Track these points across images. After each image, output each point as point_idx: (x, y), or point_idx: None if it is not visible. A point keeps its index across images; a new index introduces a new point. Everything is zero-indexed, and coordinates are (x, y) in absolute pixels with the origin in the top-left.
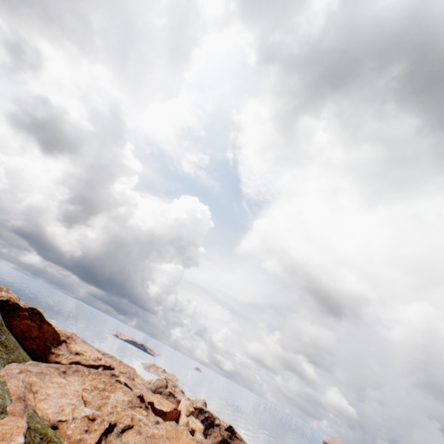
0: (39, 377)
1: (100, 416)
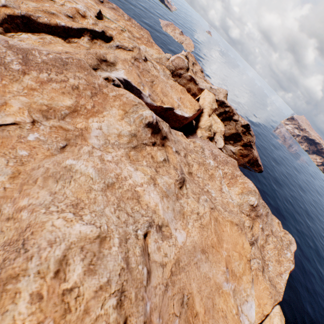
0: None
1: None
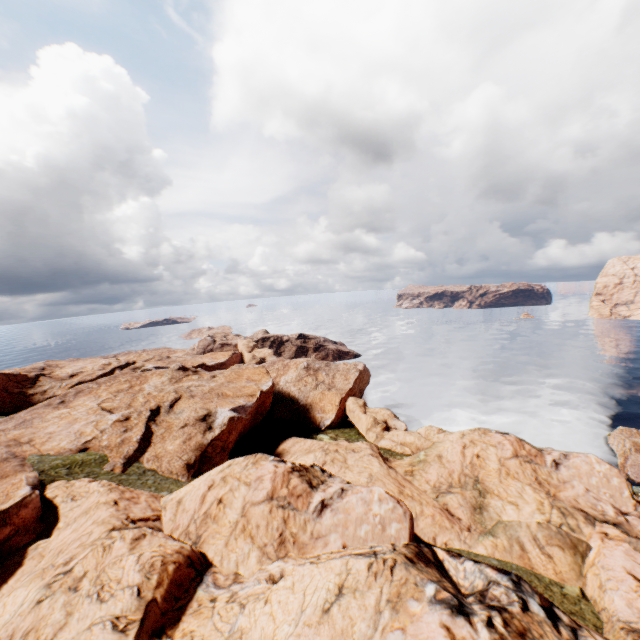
0: (23, 428)
1: (134, 412)
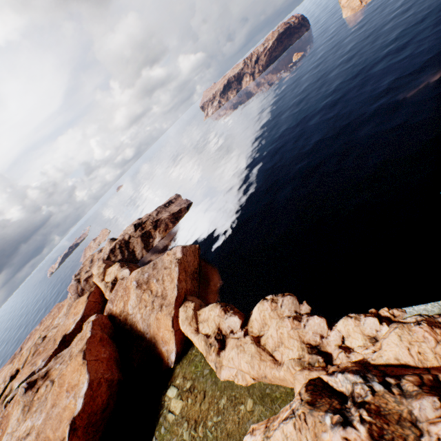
0: None
1: None
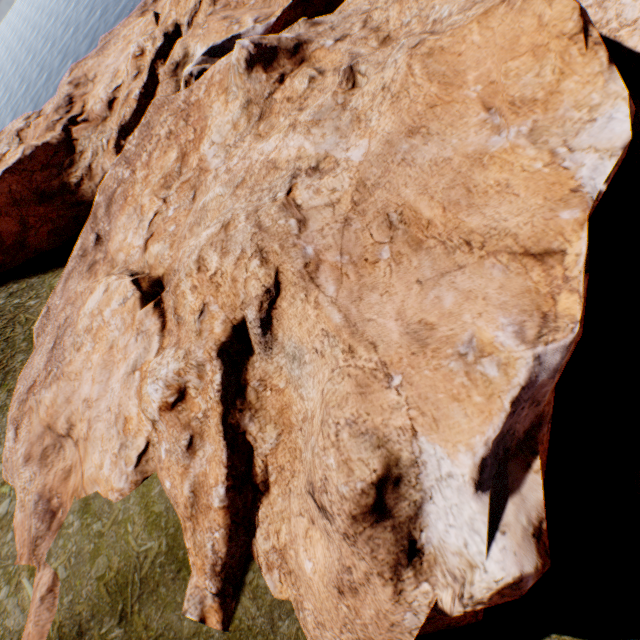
0: (54, 377)
1: (187, 370)
